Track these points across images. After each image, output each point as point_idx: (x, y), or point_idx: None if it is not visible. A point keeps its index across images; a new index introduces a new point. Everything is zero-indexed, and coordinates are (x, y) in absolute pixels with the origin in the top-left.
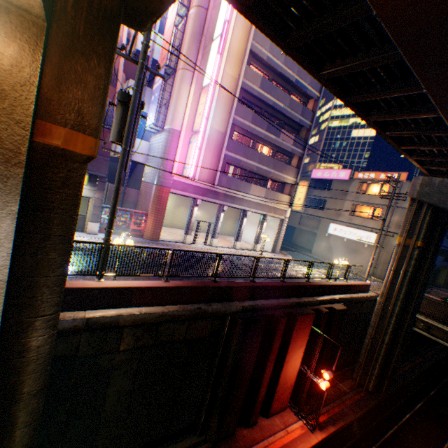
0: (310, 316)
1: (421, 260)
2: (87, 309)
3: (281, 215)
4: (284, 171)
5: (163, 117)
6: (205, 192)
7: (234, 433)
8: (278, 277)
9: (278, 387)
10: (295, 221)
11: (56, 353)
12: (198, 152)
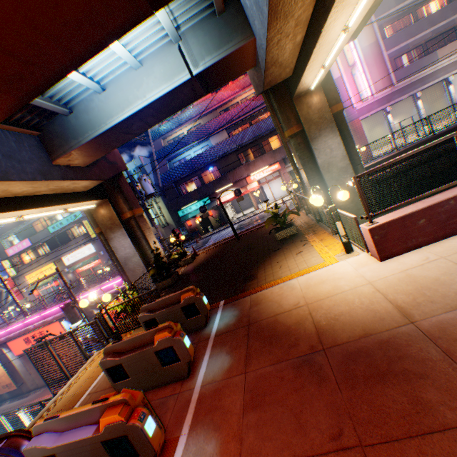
0: None
1: None
2: None
3: None
4: None
5: None
6: (388, 99)
7: None
8: None
9: None
10: None
11: None
12: (363, 77)
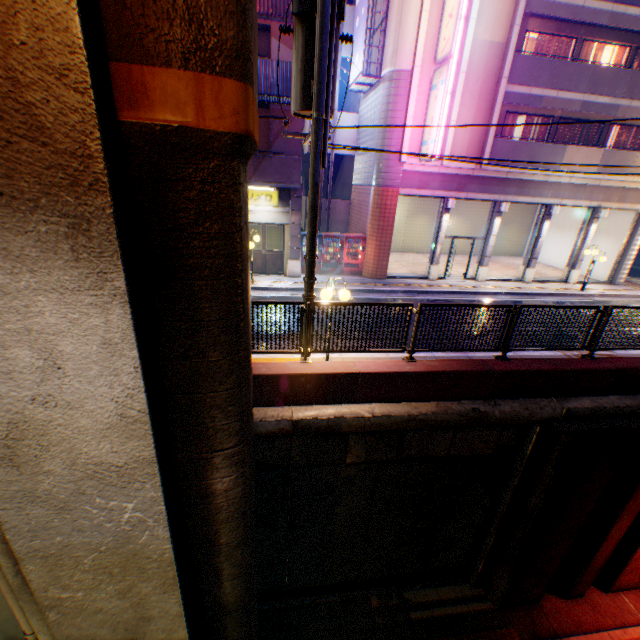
0: None
1: None
2: (294, 405)
3: (638, 203)
4: None
5: (377, 56)
6: (462, 184)
7: (536, 601)
8: None
9: (635, 553)
10: None
11: (263, 459)
12: (448, 104)
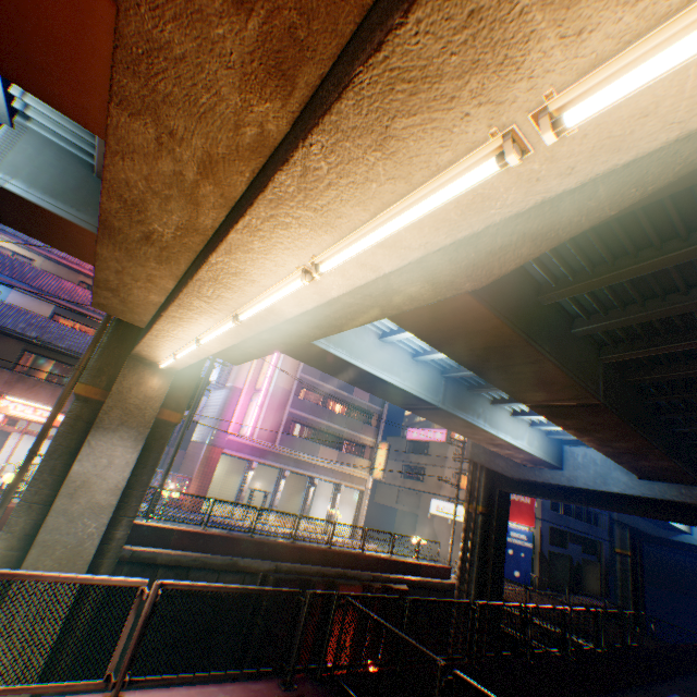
0: (357, 588)
1: (488, 528)
2: (134, 544)
3: (361, 484)
4: (361, 429)
5: (227, 374)
6: (264, 453)
7: None
8: (325, 542)
9: None
10: (392, 497)
11: None
12: (258, 410)
